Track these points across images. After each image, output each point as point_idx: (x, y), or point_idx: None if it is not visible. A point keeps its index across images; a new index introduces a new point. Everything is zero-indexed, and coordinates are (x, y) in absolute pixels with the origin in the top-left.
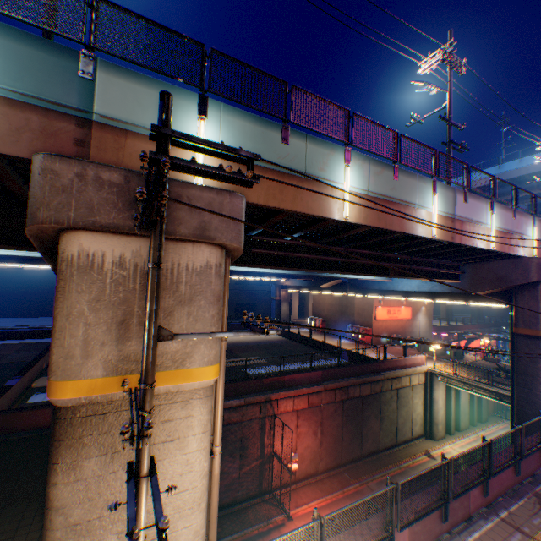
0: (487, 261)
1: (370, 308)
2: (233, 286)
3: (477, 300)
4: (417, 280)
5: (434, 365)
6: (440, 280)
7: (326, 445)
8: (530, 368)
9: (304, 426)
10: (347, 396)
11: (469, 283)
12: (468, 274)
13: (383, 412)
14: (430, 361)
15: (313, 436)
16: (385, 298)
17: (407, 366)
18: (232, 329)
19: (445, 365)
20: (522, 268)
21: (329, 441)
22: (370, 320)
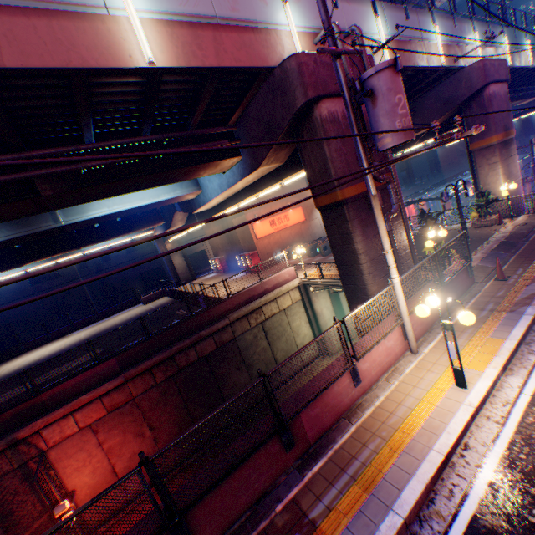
0: (250, 105)
1: (248, 229)
2: (127, 257)
3: (282, 176)
4: (215, 177)
5: (310, 273)
6: (213, 166)
7: (168, 436)
8: (347, 255)
9: (116, 436)
10: (179, 367)
11: (250, 154)
12: (244, 139)
13: (250, 359)
14: (311, 268)
15: (139, 439)
16: (263, 210)
17: (271, 290)
18: (123, 309)
19: (323, 268)
20: (281, 91)
21: (171, 431)
22: (253, 242)
